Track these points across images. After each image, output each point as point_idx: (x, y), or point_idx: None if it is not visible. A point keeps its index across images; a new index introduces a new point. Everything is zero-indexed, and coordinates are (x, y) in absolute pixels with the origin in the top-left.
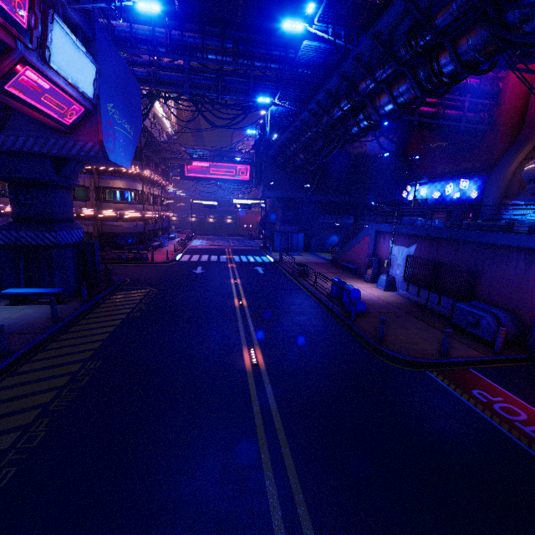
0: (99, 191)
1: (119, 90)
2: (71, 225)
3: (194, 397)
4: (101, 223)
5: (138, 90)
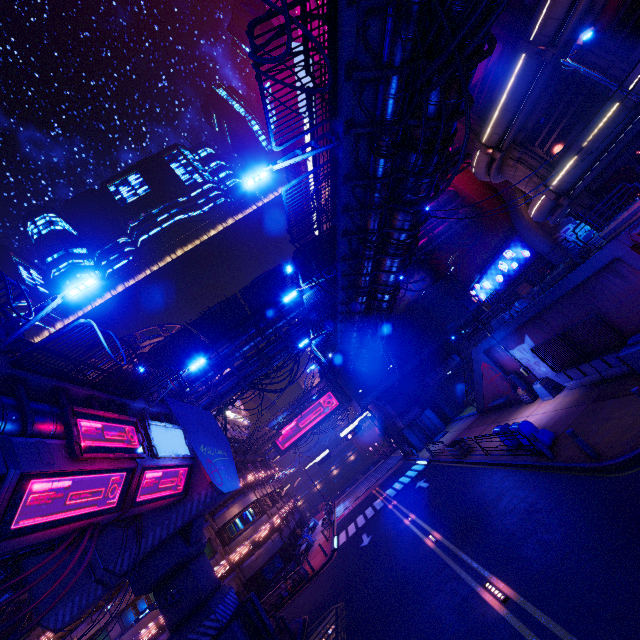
0: (221, 533)
1: (200, 430)
2: (221, 592)
3: None
4: (240, 570)
5: (211, 417)
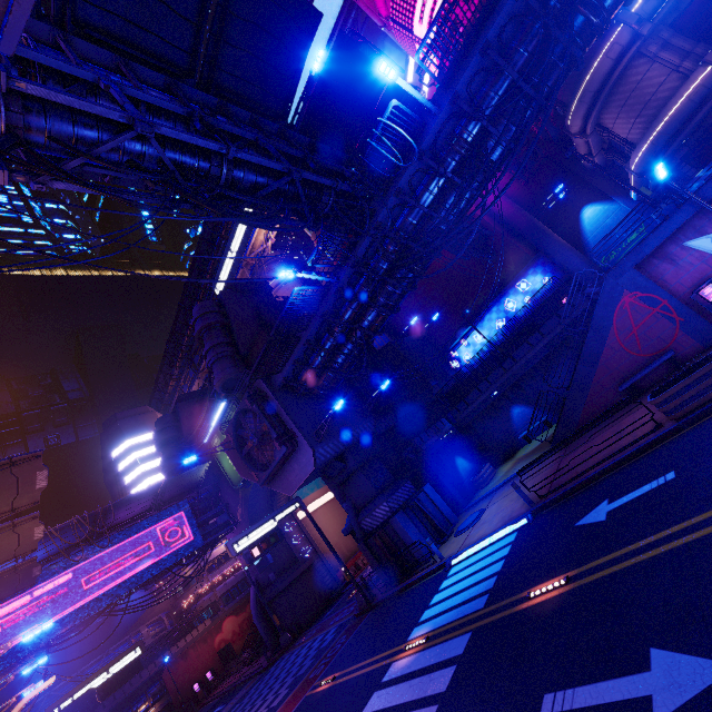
0: None
1: None
2: None
3: None
4: None
5: None
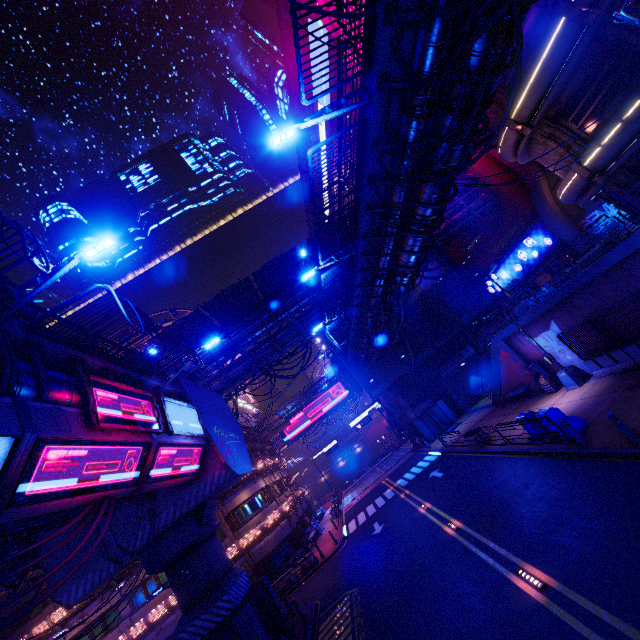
0: (230, 518)
1: (213, 412)
2: (233, 574)
3: None
4: (249, 555)
5: (222, 400)
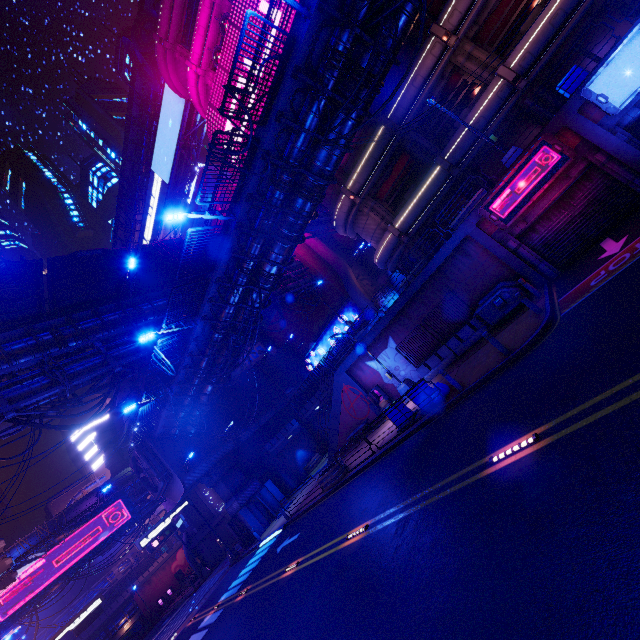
0: None
1: None
2: None
3: (634, 480)
4: None
5: None
